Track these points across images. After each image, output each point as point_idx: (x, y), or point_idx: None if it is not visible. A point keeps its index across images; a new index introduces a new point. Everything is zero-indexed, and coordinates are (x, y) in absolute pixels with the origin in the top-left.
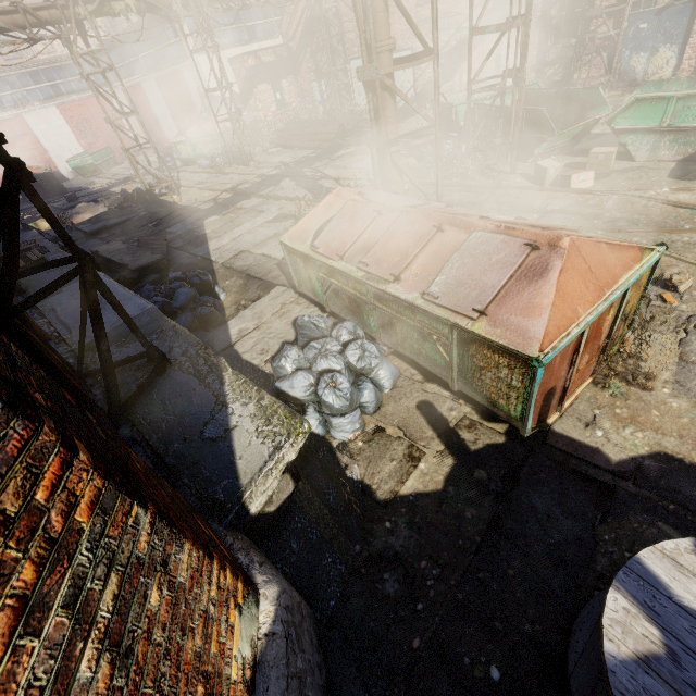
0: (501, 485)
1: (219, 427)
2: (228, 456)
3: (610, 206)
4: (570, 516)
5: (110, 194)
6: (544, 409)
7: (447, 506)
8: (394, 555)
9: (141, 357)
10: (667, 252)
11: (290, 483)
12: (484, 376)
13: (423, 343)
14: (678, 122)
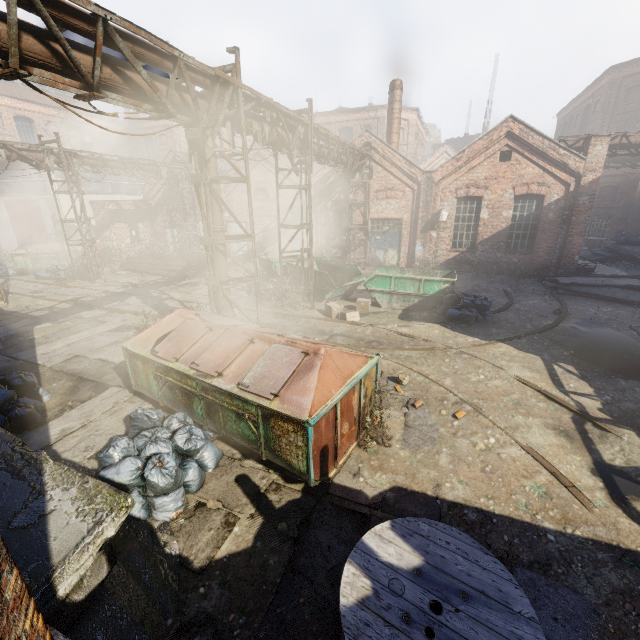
0: (298, 531)
1: (32, 514)
2: (41, 539)
3: (369, 333)
4: (343, 543)
5: None
6: (323, 464)
7: (255, 559)
8: (205, 617)
9: None
10: (397, 361)
11: (105, 566)
12: (281, 442)
13: (240, 423)
14: (397, 289)
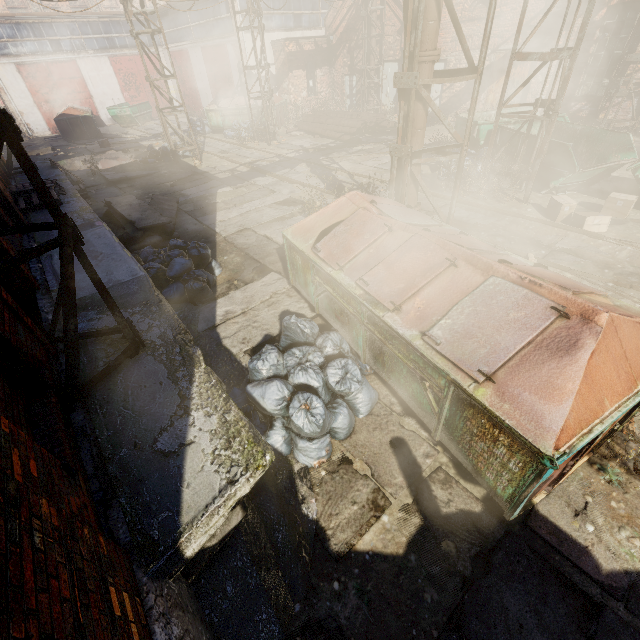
0: (470, 567)
1: (174, 439)
2: (176, 479)
3: (623, 256)
4: (546, 632)
5: (139, 146)
6: (534, 492)
7: (405, 578)
8: (336, 628)
9: (117, 332)
10: None
11: (239, 513)
12: (475, 443)
13: (412, 382)
14: None
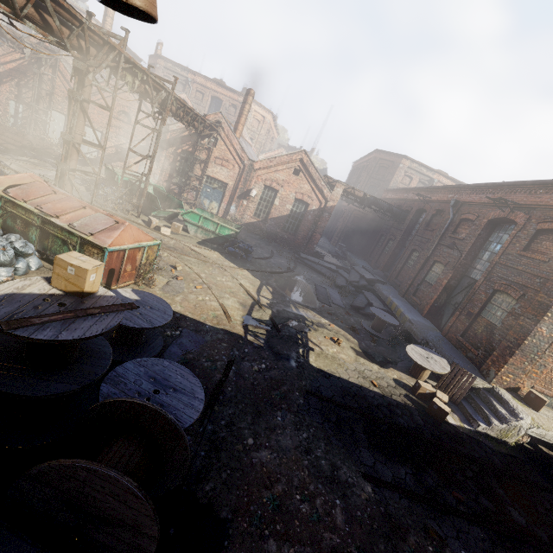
0: None
1: None
2: None
3: (172, 243)
4: None
5: None
6: (110, 278)
7: None
8: None
9: None
10: (180, 260)
11: None
12: None
13: (63, 247)
14: (203, 225)
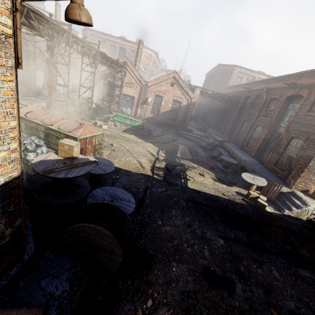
0: None
1: None
2: None
3: (109, 133)
4: None
5: None
6: (81, 153)
7: None
8: None
9: None
10: (114, 141)
11: None
12: None
13: (57, 140)
14: (124, 121)
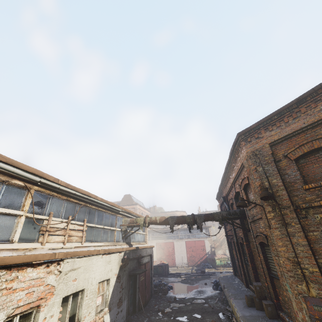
0: None
1: None
2: None
3: None
4: None
5: (215, 271)
6: None
7: None
8: None
9: None
10: None
11: None
12: None
13: None
14: None
